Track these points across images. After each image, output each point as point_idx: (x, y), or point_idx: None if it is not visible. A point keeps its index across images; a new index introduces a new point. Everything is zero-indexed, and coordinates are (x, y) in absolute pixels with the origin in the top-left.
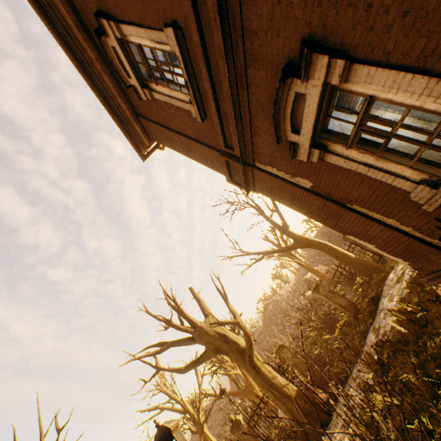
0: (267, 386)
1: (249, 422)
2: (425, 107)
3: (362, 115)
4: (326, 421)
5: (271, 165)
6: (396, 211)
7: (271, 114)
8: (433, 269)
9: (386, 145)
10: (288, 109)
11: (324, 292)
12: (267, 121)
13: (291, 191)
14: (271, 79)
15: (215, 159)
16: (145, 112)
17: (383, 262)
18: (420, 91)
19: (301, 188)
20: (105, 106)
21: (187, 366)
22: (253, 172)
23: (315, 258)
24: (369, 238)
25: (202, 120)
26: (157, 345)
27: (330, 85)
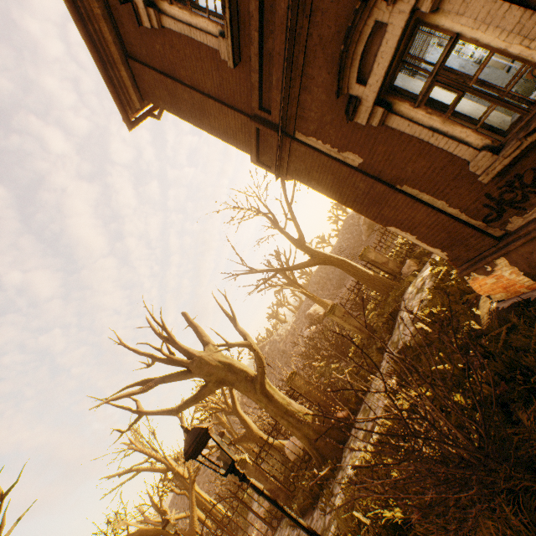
0: (280, 414)
1: (256, 460)
2: (509, 51)
3: (442, 60)
4: (344, 439)
5: (316, 136)
6: (448, 189)
7: (333, 58)
8: (469, 257)
9: (458, 101)
10: (360, 46)
11: (340, 314)
12: (325, 69)
13: (334, 172)
14: (344, 3)
15: (240, 129)
16: (140, 52)
17: (398, 282)
18: (511, 28)
19: (348, 166)
20: (79, 28)
21: (181, 405)
22: (290, 147)
23: (318, 293)
24: (413, 227)
25: (235, 66)
26: (140, 383)
27: (415, 17)
